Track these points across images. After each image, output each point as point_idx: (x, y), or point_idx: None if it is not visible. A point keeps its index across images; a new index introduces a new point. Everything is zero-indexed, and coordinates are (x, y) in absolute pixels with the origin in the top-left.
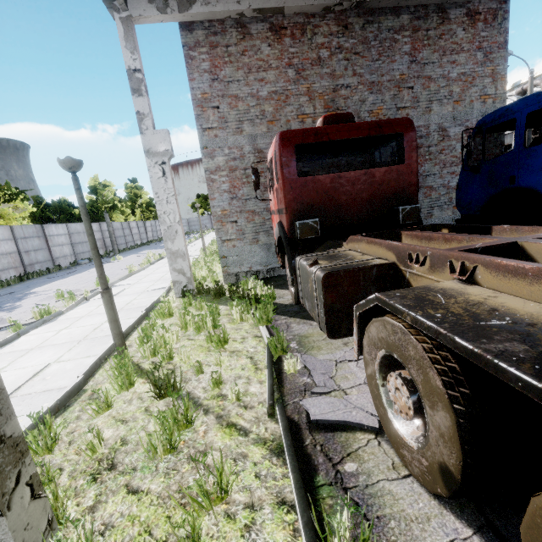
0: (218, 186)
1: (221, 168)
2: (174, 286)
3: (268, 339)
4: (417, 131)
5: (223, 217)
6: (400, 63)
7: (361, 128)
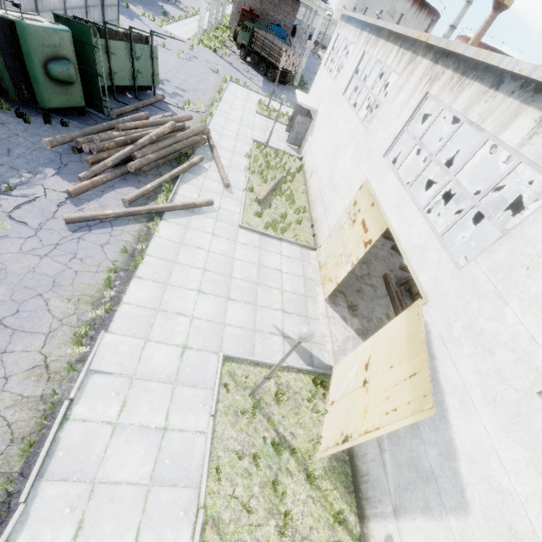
0: (235, 6)
1: (237, 2)
2: (219, 22)
3: (230, 33)
4: (275, 19)
5: (233, 13)
6: (277, 1)
7: (252, 14)
